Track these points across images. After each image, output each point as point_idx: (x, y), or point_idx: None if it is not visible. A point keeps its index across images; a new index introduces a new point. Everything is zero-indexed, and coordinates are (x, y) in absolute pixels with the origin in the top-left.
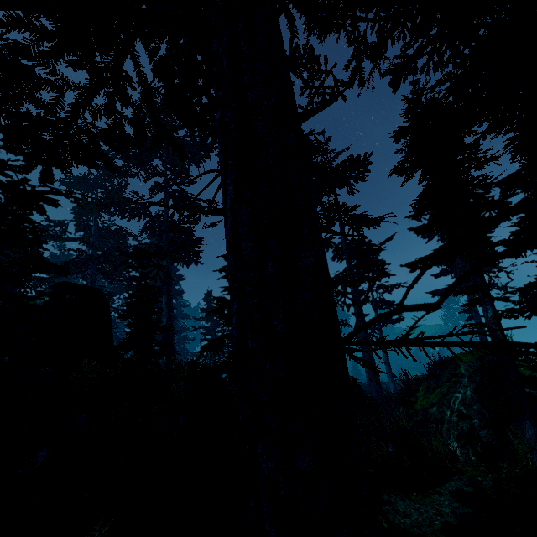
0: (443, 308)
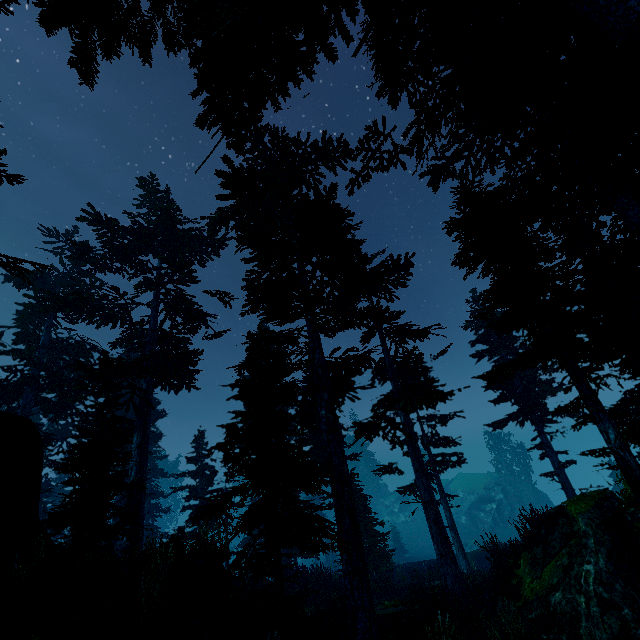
0: (493, 450)
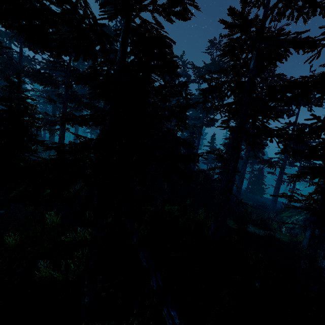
0: None
